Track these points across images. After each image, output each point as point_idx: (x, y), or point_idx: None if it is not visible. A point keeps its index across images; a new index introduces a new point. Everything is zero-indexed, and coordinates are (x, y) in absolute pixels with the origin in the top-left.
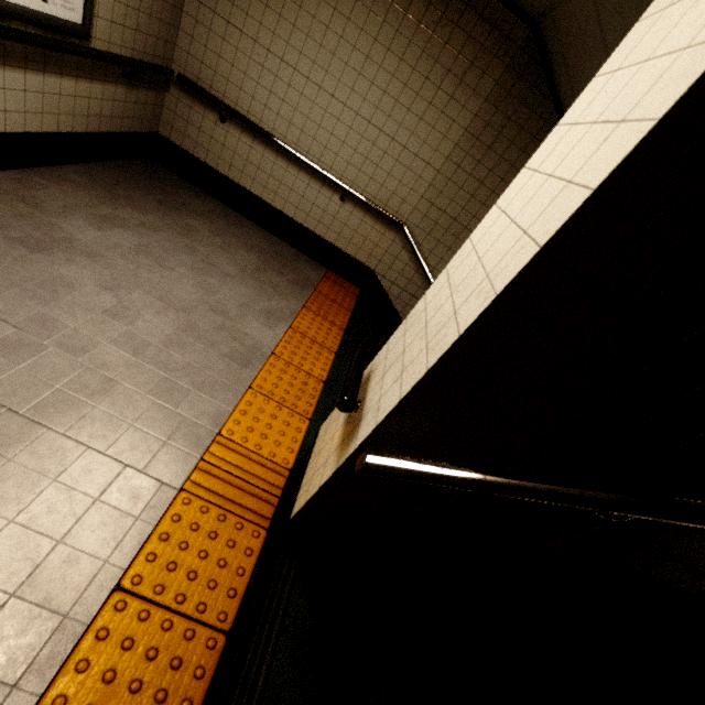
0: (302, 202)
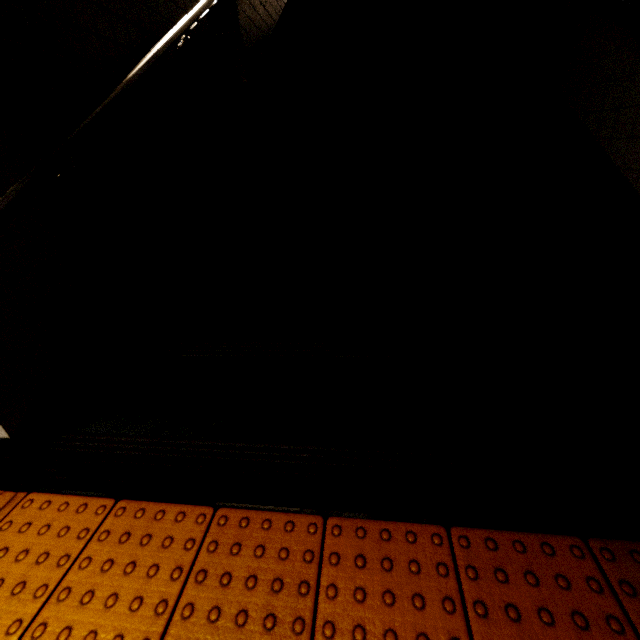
0: None
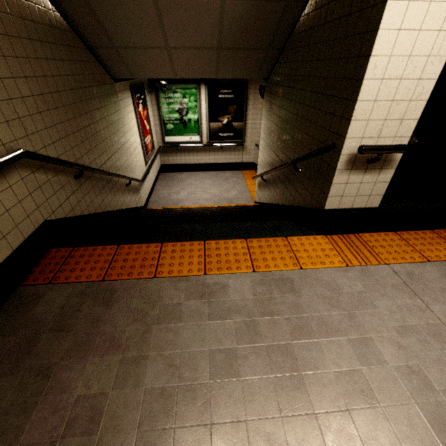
0: None
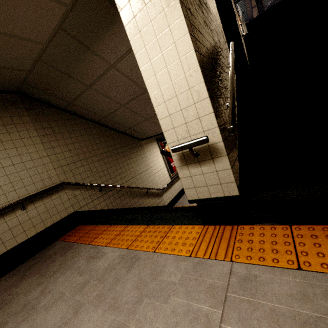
0: (1, 237)
